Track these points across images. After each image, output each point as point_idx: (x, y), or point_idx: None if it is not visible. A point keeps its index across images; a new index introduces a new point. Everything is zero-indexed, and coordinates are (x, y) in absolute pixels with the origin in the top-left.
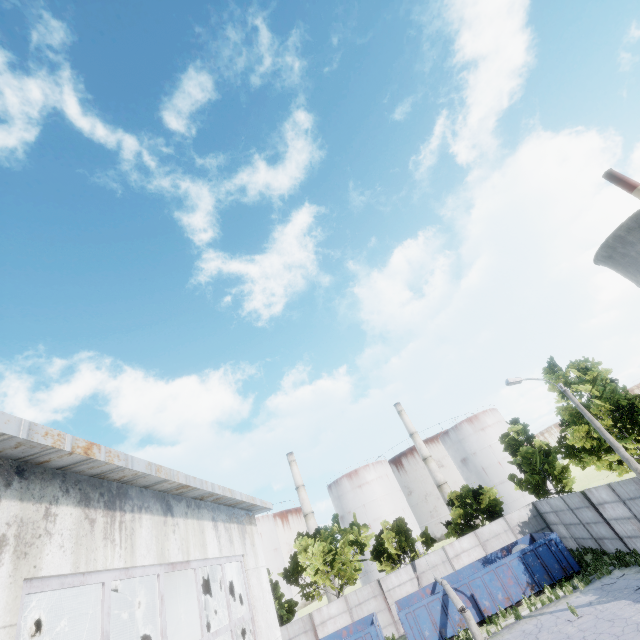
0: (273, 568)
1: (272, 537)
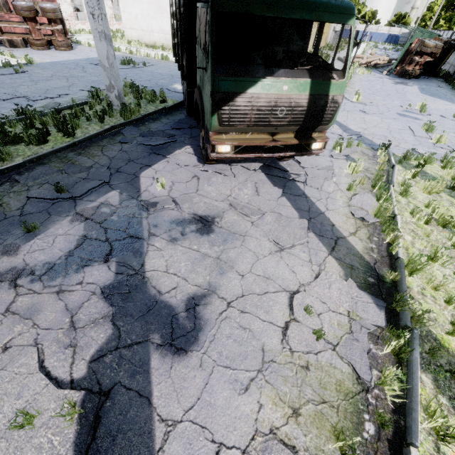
0: None
1: None
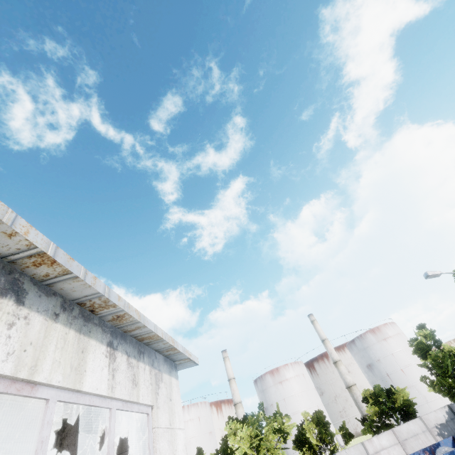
0: (207, 449)
1: (208, 421)
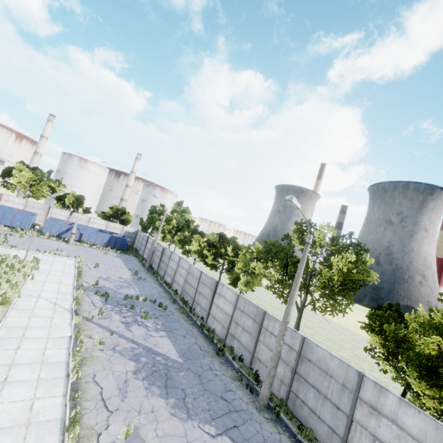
0: None
1: (2, 143)
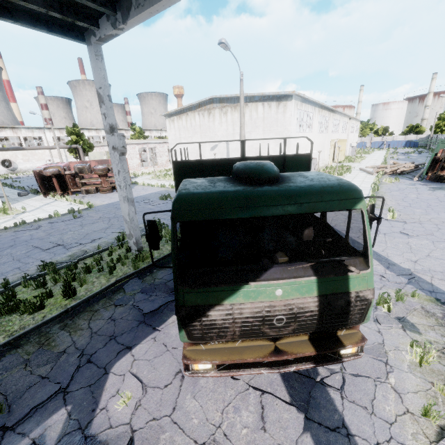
0: None
1: None
